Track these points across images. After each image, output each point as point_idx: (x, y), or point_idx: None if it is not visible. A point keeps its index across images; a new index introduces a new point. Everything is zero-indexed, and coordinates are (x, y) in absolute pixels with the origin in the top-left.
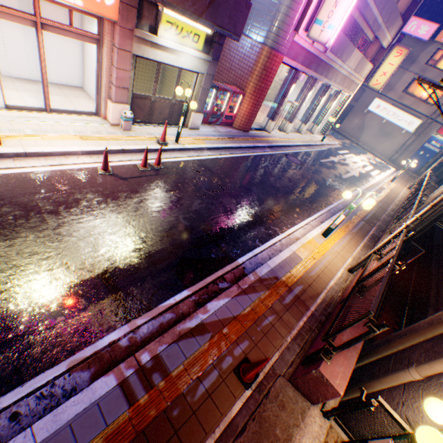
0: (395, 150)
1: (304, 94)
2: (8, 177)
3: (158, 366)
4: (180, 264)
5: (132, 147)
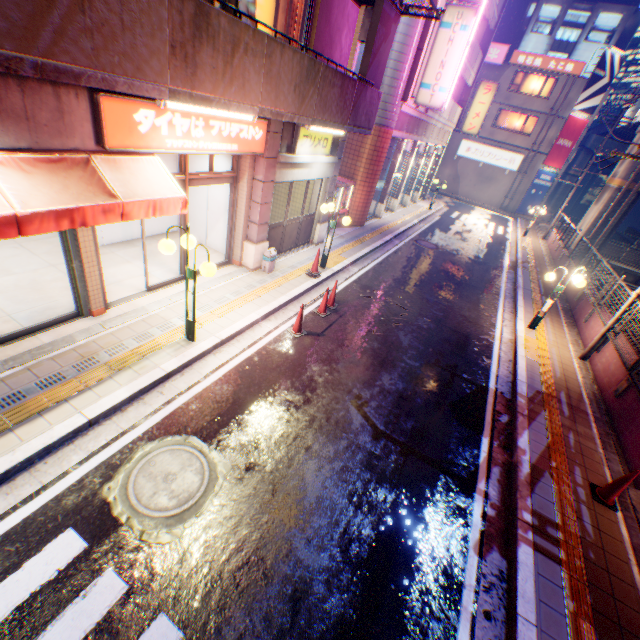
0: (503, 195)
1: (406, 162)
2: (230, 378)
3: (542, 520)
4: (453, 412)
5: (295, 292)
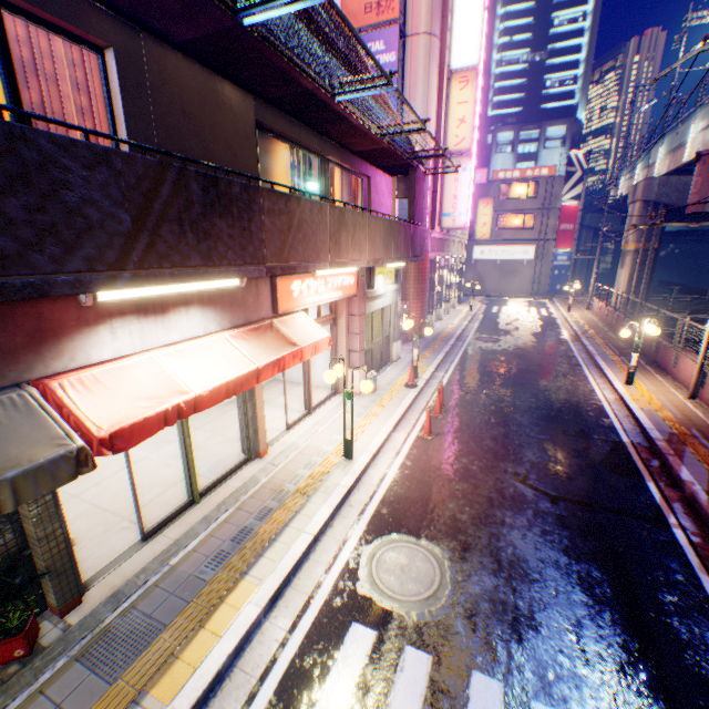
0: (530, 282)
1: (440, 275)
2: (398, 482)
3: None
4: (606, 468)
5: (406, 402)
